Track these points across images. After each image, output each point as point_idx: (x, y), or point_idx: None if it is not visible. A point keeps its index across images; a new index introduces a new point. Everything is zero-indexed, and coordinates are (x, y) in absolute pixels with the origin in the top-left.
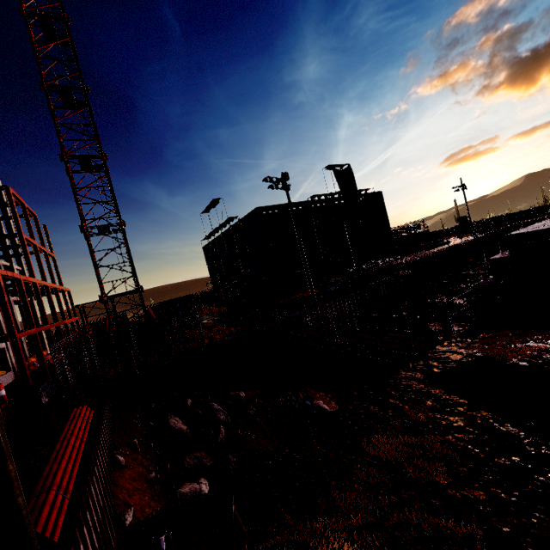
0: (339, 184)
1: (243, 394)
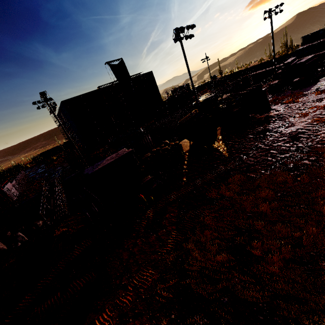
0: (115, 75)
1: (40, 222)
